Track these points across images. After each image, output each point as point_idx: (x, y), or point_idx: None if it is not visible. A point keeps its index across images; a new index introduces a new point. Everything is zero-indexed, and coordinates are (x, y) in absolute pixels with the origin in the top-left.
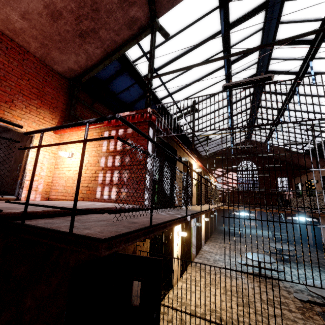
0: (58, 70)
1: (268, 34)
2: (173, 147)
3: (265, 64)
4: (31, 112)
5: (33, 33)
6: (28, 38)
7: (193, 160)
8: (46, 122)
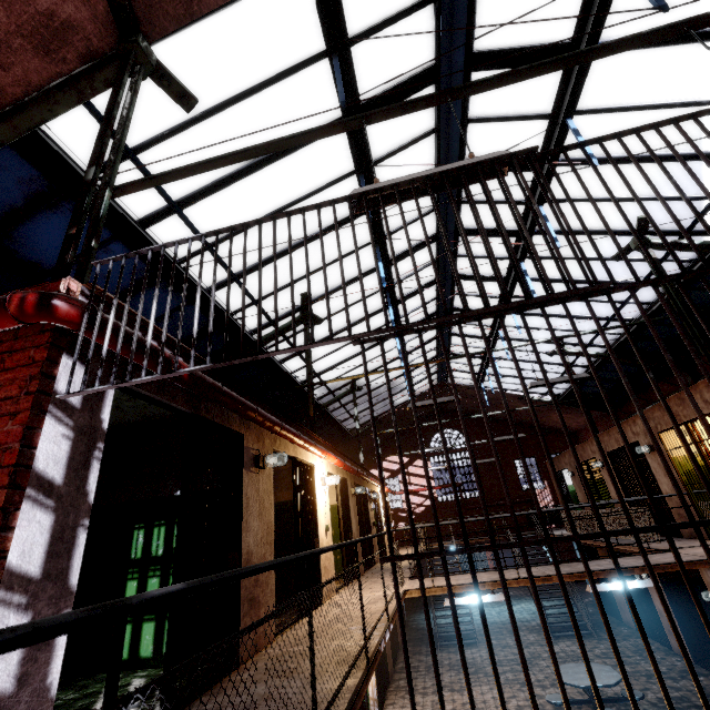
0: None
1: (449, 147)
2: (224, 426)
3: (452, 215)
4: None
5: None
6: None
7: (313, 453)
8: None
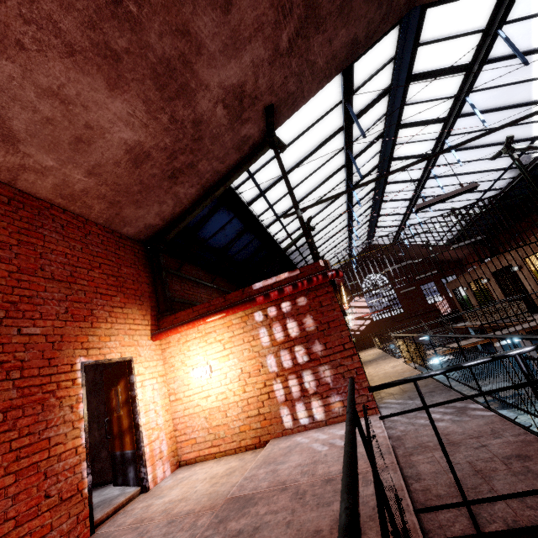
0: (129, 233)
1: (391, 118)
2: None
3: (388, 151)
4: (117, 319)
5: (100, 191)
6: (90, 200)
7: (345, 305)
8: (138, 326)
